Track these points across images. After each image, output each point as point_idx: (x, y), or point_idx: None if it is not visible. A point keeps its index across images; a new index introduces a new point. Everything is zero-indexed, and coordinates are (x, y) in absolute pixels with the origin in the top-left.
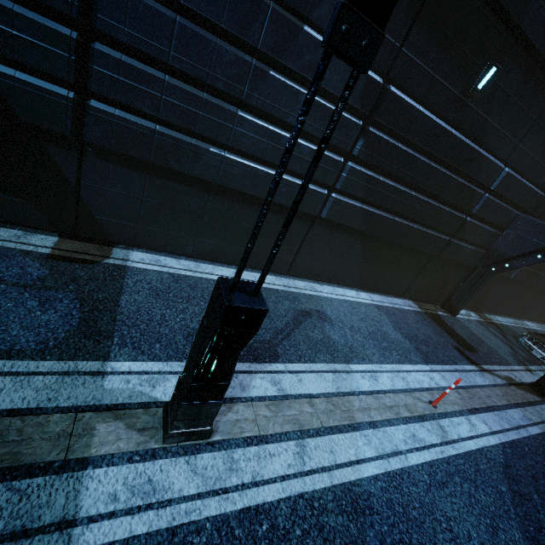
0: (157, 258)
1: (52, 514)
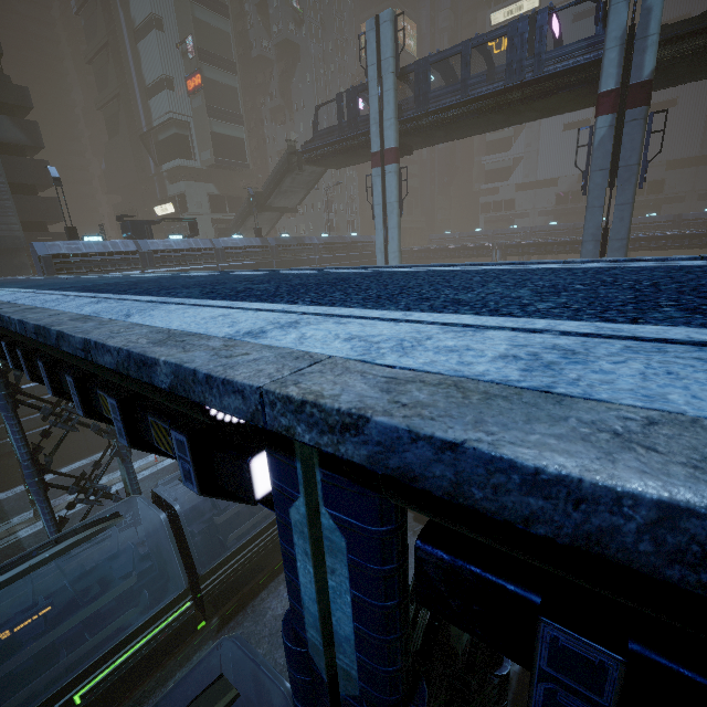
0: (12, 490)
1: (13, 538)
